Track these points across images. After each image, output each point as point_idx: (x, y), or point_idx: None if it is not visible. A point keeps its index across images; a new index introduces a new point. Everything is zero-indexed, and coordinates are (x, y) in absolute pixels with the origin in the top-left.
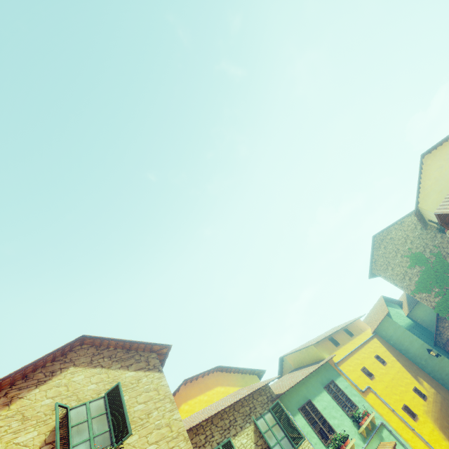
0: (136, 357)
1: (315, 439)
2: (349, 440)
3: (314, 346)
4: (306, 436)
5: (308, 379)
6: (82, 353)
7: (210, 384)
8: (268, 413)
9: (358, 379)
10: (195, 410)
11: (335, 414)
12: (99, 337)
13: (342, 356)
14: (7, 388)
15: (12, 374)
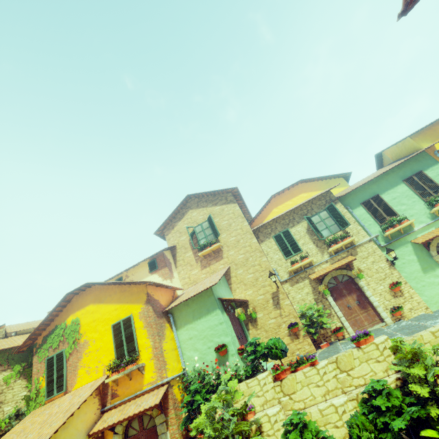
0: (219, 198)
1: (370, 222)
2: (406, 220)
3: (410, 139)
4: (362, 220)
5: (383, 177)
6: (192, 202)
7: (294, 193)
8: (323, 211)
9: None
10: (283, 211)
11: (406, 201)
12: (195, 194)
13: None
14: (170, 223)
15: (167, 219)
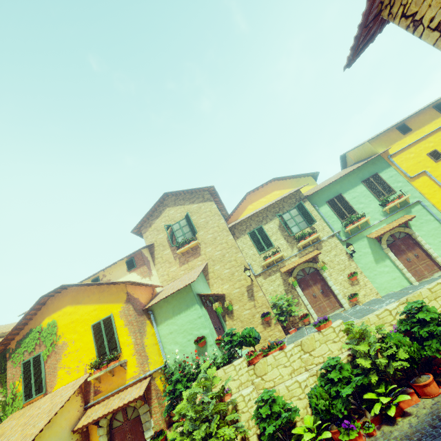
0: (196, 196)
1: (334, 219)
2: (363, 218)
3: (369, 143)
4: (327, 217)
5: (346, 178)
6: (170, 200)
7: (268, 191)
8: (293, 209)
9: (413, 166)
10: (257, 208)
11: (364, 200)
12: (172, 192)
13: (406, 145)
14: (147, 221)
15: (144, 217)
